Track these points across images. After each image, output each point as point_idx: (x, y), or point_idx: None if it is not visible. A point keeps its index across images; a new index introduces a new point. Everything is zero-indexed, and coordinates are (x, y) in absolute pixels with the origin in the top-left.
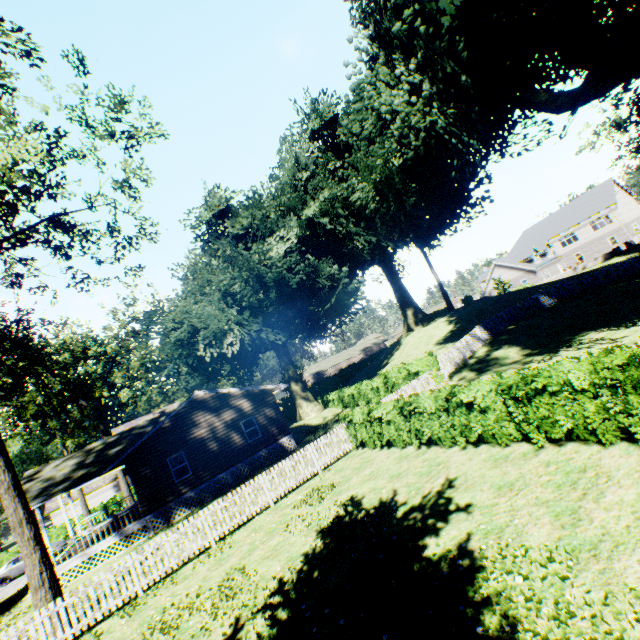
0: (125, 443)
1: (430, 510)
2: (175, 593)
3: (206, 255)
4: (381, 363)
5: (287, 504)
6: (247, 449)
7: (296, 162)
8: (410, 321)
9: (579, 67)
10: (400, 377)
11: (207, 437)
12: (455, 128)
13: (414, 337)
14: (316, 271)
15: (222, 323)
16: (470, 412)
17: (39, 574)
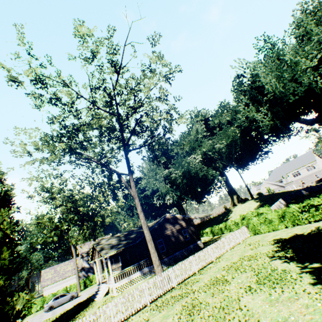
0: (135, 234)
1: (318, 230)
2: (218, 267)
3: (149, 163)
4: (222, 219)
5: (238, 249)
6: (185, 243)
7: (197, 131)
8: (235, 201)
9: (319, 113)
10: (252, 216)
11: (170, 235)
12: (281, 126)
13: (239, 207)
14: (206, 172)
15: (165, 190)
16: (315, 208)
17: (158, 260)
